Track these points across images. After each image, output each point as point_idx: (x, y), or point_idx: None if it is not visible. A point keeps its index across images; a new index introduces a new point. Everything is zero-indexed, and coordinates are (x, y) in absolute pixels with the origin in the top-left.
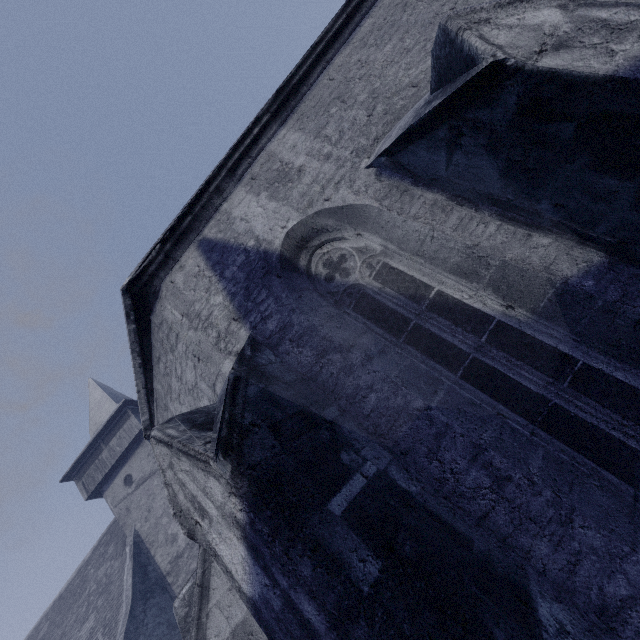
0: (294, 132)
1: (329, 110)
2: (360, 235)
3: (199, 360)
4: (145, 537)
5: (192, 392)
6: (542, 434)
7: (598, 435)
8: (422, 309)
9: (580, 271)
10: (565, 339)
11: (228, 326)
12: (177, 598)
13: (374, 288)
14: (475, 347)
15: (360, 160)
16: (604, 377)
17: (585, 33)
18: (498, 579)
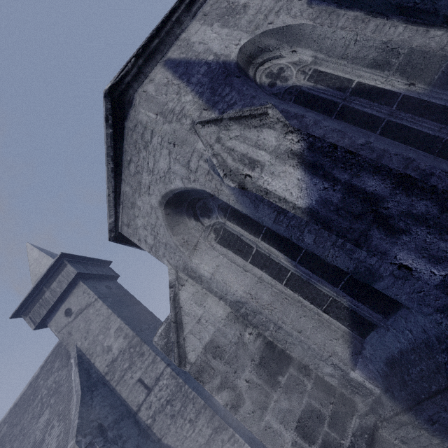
0: None
1: None
2: (295, 51)
3: (174, 145)
4: (85, 351)
5: (164, 178)
6: (440, 159)
7: None
8: (347, 95)
9: None
10: None
11: (200, 114)
12: (155, 336)
13: (308, 86)
14: (388, 114)
15: None
16: None
17: None
18: None
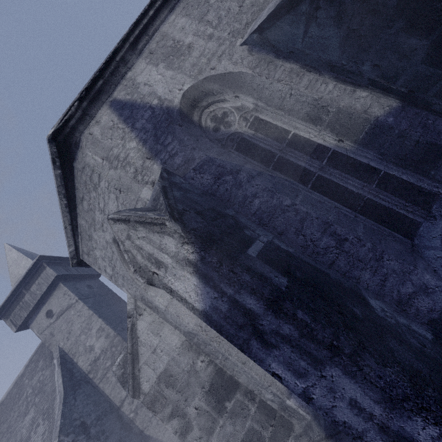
0: (182, 17)
1: (209, 1)
2: (237, 97)
3: (120, 192)
4: (68, 351)
5: None
6: (361, 217)
7: (392, 213)
8: (283, 146)
9: (385, 112)
10: (374, 158)
11: (143, 163)
12: (114, 365)
13: (249, 134)
14: (319, 168)
15: (236, 39)
16: (396, 179)
17: None
18: (347, 290)
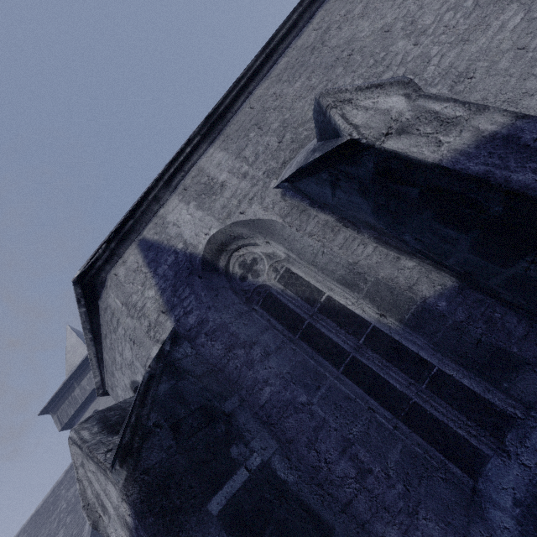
0: (220, 151)
1: (248, 134)
2: (269, 243)
3: (134, 343)
4: None
5: (130, 367)
6: (403, 428)
7: (447, 432)
8: (314, 311)
9: (436, 293)
10: (425, 347)
11: (157, 317)
12: None
13: (278, 289)
14: (354, 347)
15: (270, 180)
16: (454, 382)
17: (421, 122)
18: None
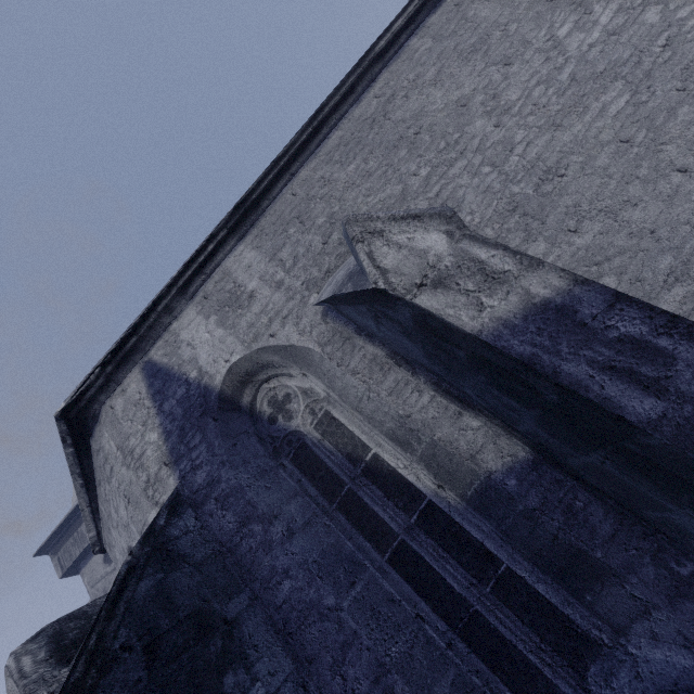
0: (251, 250)
1: (287, 230)
2: (305, 375)
3: (129, 502)
4: None
5: (126, 529)
6: (460, 646)
7: (515, 656)
8: (357, 472)
9: (504, 466)
10: (492, 534)
11: (158, 471)
12: None
13: (314, 439)
14: (404, 527)
15: (309, 294)
16: (526, 587)
17: (463, 273)
18: None
